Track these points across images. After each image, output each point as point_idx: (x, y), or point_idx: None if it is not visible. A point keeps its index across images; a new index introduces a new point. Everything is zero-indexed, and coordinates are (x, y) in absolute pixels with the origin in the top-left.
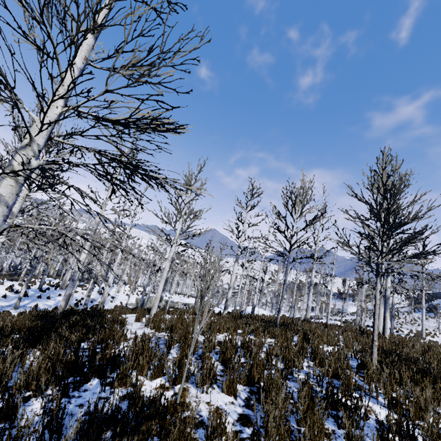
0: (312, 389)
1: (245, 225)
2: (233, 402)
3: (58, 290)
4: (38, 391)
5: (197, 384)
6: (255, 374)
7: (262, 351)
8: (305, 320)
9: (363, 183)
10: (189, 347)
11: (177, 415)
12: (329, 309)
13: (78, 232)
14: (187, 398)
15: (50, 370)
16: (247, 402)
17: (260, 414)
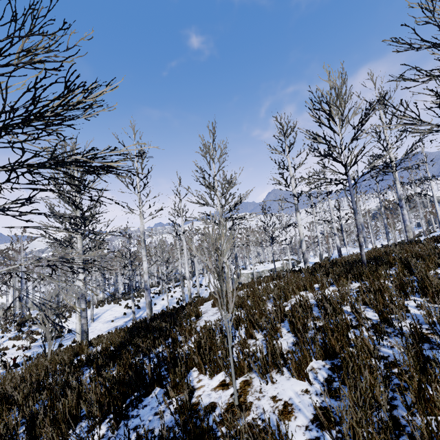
0: (429, 342)
1: (291, 170)
2: (307, 390)
3: (161, 295)
4: (104, 416)
5: (260, 372)
6: (334, 342)
7: (347, 303)
8: (405, 243)
9: (415, 21)
10: (256, 324)
11: (233, 424)
12: (439, 218)
13: (50, 259)
14: (249, 395)
15: (106, 394)
16: (326, 385)
17: (347, 403)
